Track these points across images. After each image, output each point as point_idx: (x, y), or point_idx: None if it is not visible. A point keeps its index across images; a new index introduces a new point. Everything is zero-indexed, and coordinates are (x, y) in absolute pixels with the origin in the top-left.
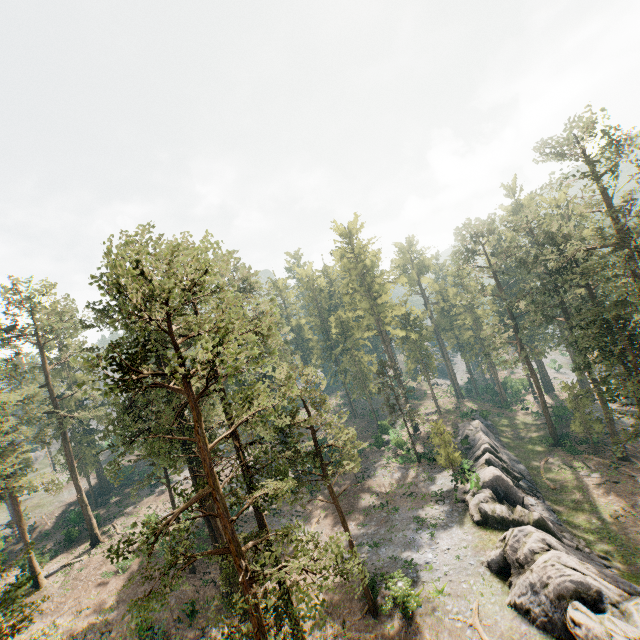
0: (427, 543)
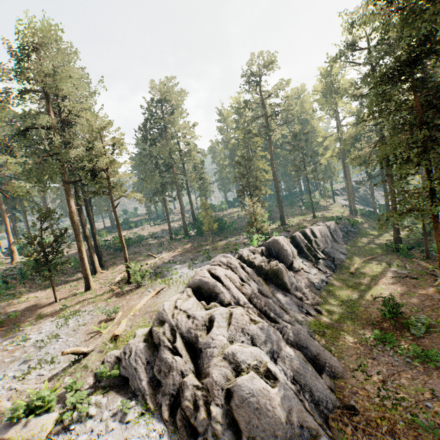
0: (196, 266)
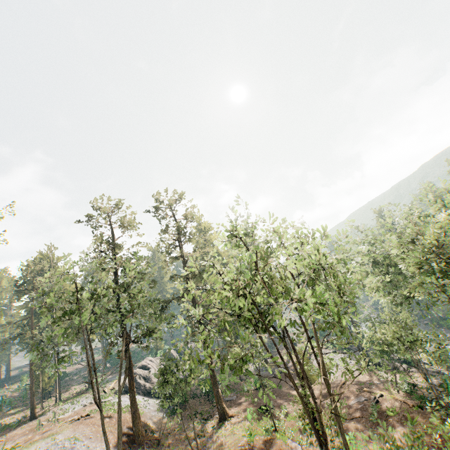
0: None
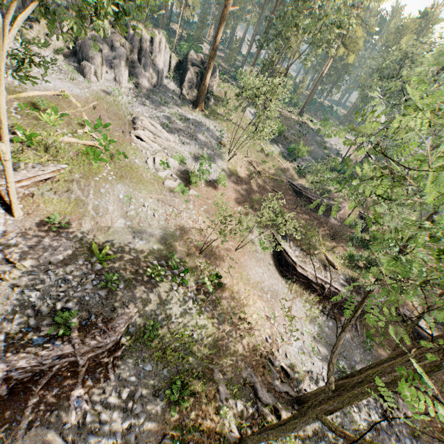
0: None
